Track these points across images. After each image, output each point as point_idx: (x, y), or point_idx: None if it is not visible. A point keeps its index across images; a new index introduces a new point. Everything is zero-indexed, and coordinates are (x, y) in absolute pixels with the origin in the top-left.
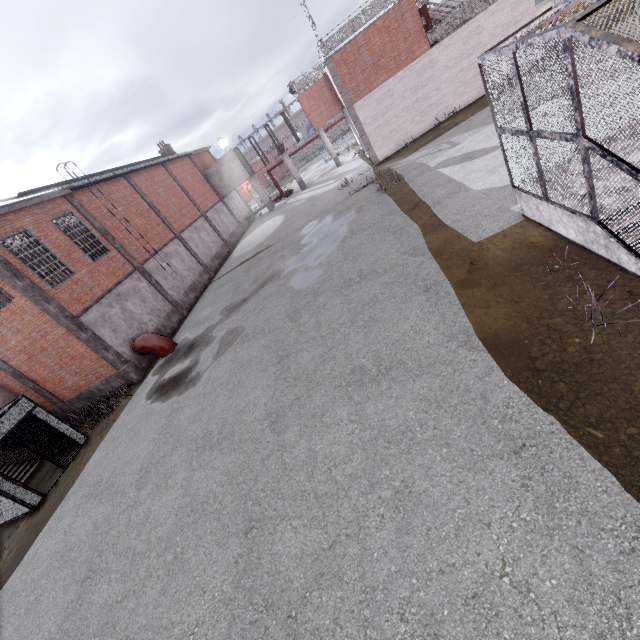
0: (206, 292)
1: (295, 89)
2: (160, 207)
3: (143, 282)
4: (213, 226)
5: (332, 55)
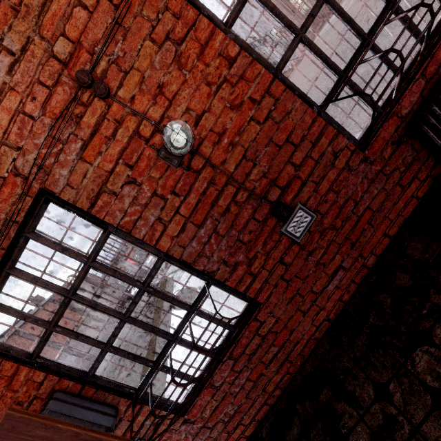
0: None
1: None
2: None
3: None
4: (76, 353)
5: None
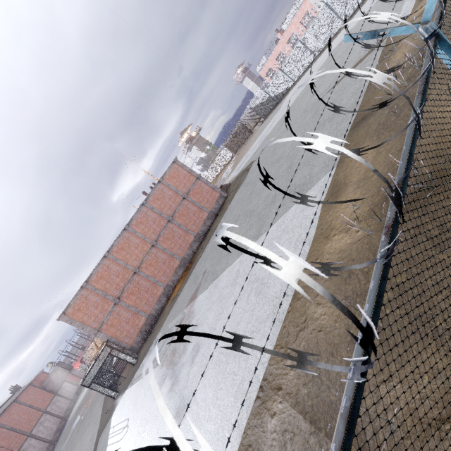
0: None
1: None
2: (16, 426)
3: None
4: (52, 414)
5: None
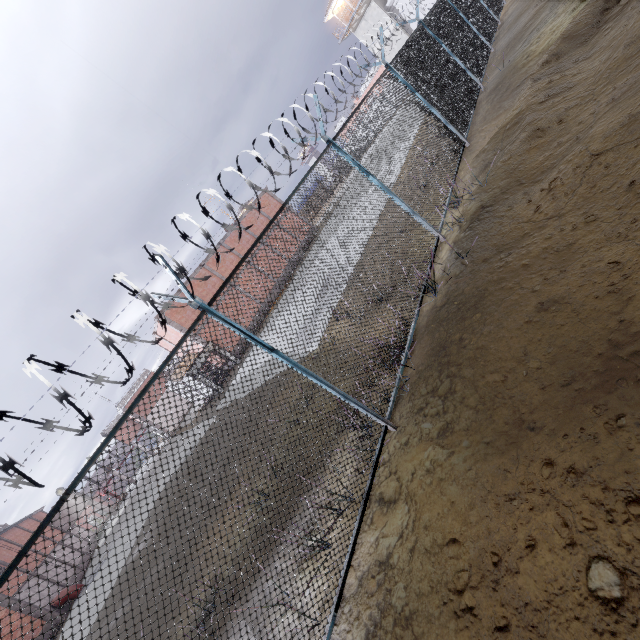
0: (87, 571)
1: (107, 432)
2: None
3: (40, 580)
4: (70, 547)
5: (125, 406)
